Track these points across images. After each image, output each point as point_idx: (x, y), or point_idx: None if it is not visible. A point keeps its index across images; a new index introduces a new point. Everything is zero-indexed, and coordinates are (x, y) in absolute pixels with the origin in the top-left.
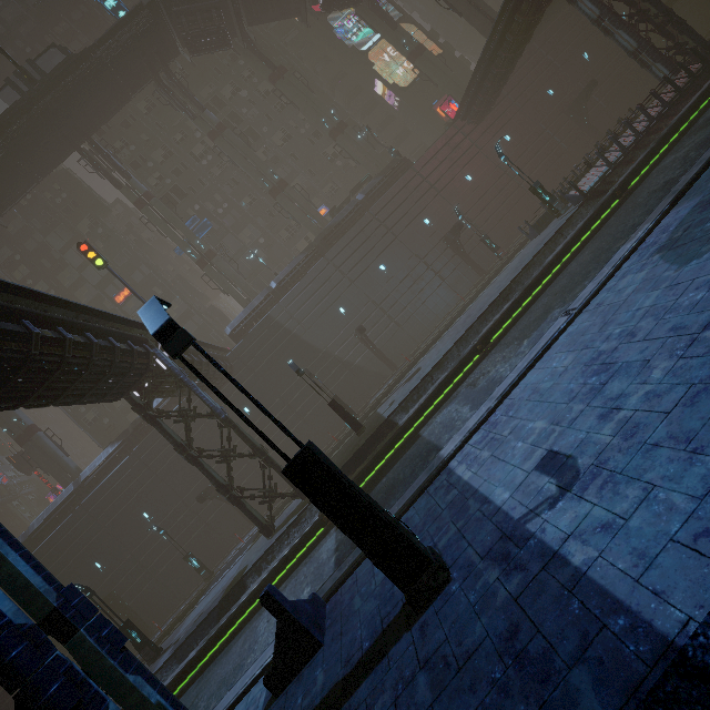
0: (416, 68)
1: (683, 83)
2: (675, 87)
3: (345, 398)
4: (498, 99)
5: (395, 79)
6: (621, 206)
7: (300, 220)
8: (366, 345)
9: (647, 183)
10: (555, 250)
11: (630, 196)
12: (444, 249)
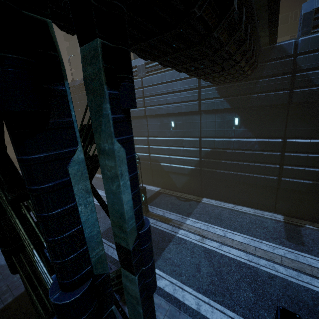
0: None
1: None
2: None
3: None
4: None
5: None
6: None
7: None
8: None
9: None
10: None
11: None
12: None
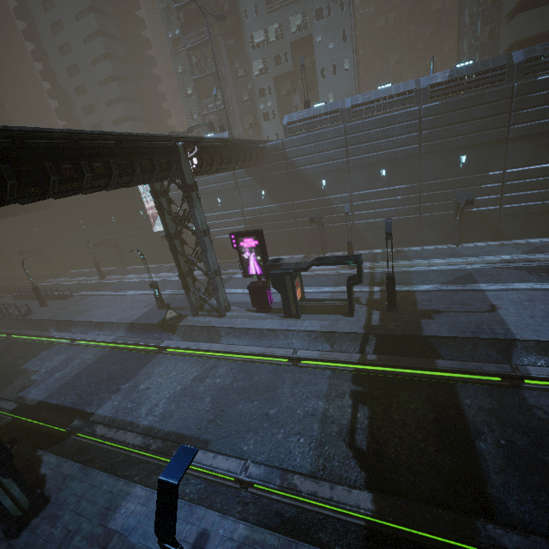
0: None
1: None
2: None
3: None
4: None
5: None
6: None
7: None
8: None
9: None
10: None
11: None
12: None
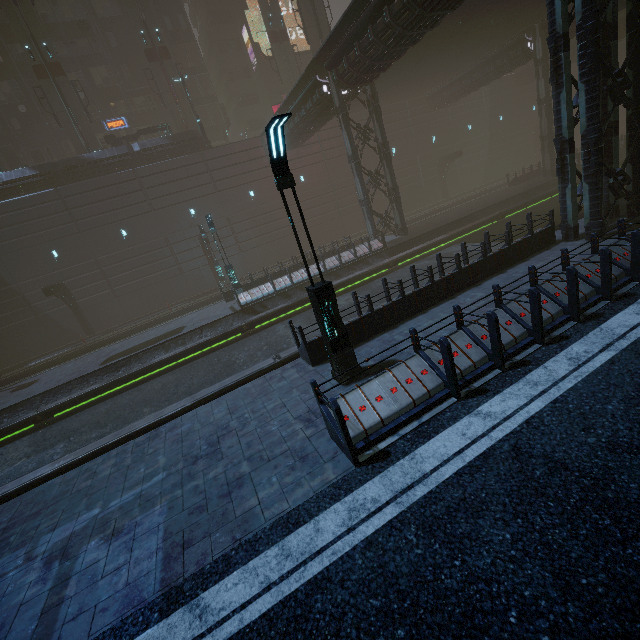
0: (271, 50)
1: (364, 253)
2: (355, 253)
3: (19, 342)
4: (312, 140)
5: (261, 40)
6: (234, 344)
7: (63, 123)
8: (64, 302)
9: (255, 338)
10: (186, 344)
11: (246, 338)
12: (196, 245)
